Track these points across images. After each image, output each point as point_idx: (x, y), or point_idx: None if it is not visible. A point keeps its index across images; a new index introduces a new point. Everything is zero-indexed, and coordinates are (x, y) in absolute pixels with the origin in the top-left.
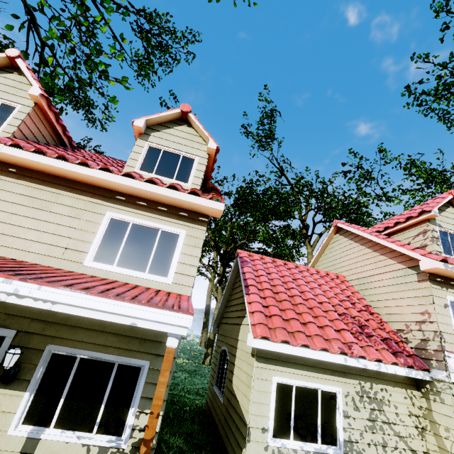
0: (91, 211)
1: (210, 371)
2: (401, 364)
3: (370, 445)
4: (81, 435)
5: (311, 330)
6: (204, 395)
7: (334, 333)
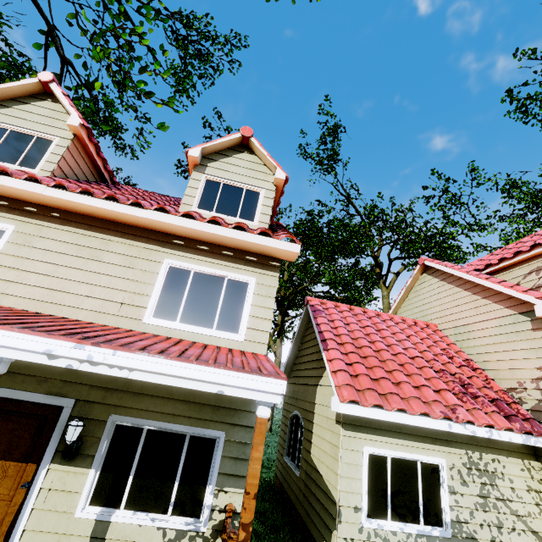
0: (146, 259)
1: (272, 438)
2: (516, 430)
3: (483, 525)
4: (155, 517)
5: (406, 392)
6: (270, 467)
7: (433, 394)
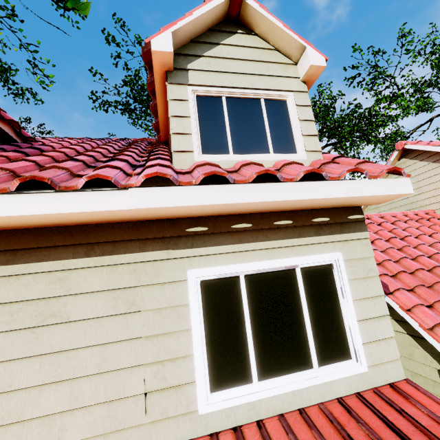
0: (154, 284)
1: None
2: None
3: None
4: None
5: None
6: None
7: None
